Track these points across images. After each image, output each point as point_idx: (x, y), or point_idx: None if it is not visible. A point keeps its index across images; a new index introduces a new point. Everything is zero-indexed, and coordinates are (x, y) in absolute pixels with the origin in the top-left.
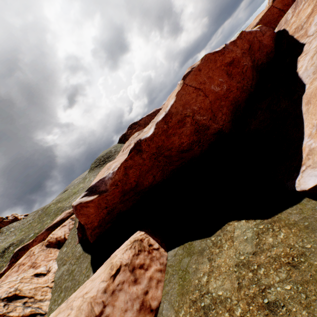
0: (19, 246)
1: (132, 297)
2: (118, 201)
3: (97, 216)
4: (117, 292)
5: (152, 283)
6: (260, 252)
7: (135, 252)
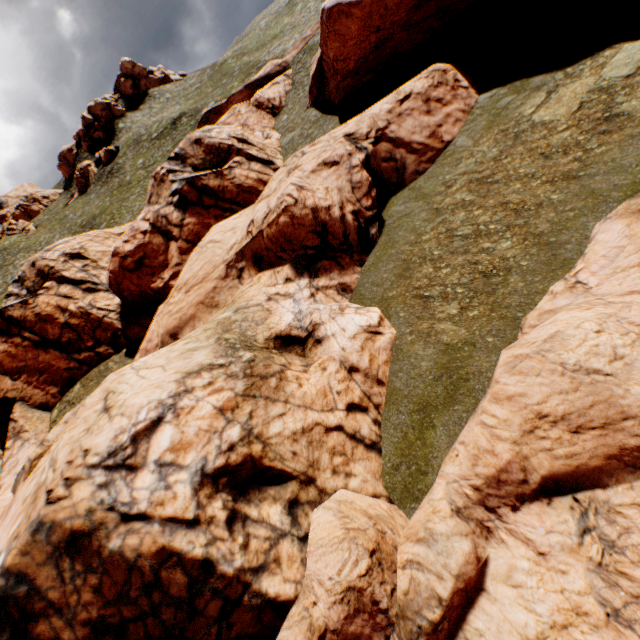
0: (197, 118)
1: (422, 126)
2: (402, 21)
3: (357, 47)
4: (404, 117)
5: (449, 121)
6: (639, 74)
7: (433, 84)
